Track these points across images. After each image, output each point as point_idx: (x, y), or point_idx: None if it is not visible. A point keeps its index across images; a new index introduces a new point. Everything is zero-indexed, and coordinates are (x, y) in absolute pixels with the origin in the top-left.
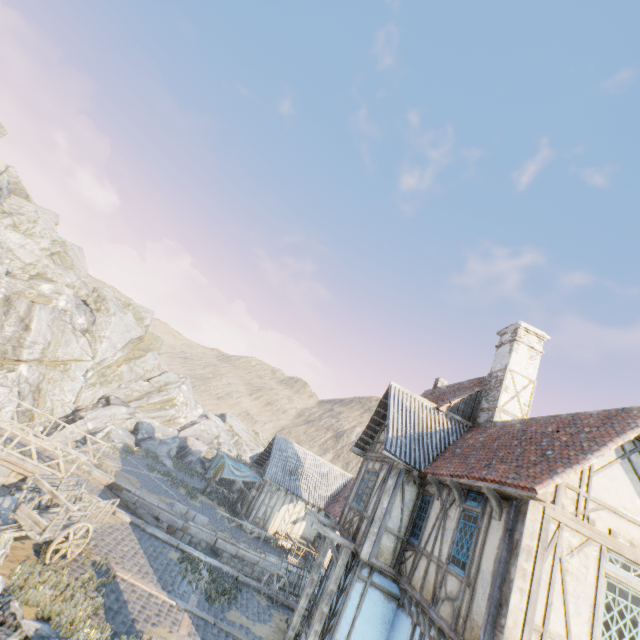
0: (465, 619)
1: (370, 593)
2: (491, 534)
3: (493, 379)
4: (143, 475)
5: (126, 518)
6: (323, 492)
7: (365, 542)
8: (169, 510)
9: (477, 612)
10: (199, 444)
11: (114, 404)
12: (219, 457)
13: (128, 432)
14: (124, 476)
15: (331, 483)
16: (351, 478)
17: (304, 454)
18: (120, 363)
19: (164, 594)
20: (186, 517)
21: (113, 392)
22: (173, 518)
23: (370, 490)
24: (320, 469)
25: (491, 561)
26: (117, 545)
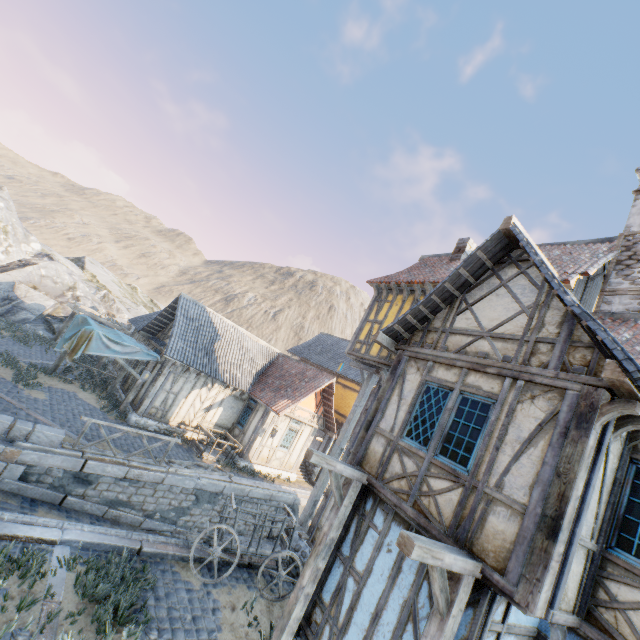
0: None
1: None
2: None
3: None
4: None
5: None
6: (247, 372)
7: (544, 582)
8: None
9: None
10: (39, 296)
11: None
12: (78, 321)
13: None
14: None
15: (256, 361)
16: (279, 354)
17: (222, 324)
18: None
19: None
20: (10, 436)
21: None
22: None
23: (488, 436)
24: (243, 344)
25: None
26: None
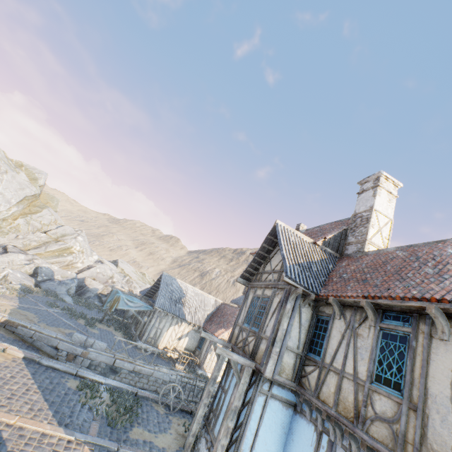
0: (419, 448)
1: (270, 404)
2: (436, 355)
3: (358, 218)
4: (42, 311)
5: (18, 354)
6: (201, 315)
7: (269, 362)
8: (68, 340)
9: (437, 442)
10: (96, 283)
11: (12, 252)
12: (114, 292)
13: (27, 275)
14: (20, 313)
15: (207, 308)
16: (221, 303)
17: (186, 287)
18: (16, 217)
19: (60, 431)
20: (85, 345)
21: (10, 242)
22: (72, 347)
23: (264, 313)
24: (198, 298)
25: (446, 385)
26: (4, 385)
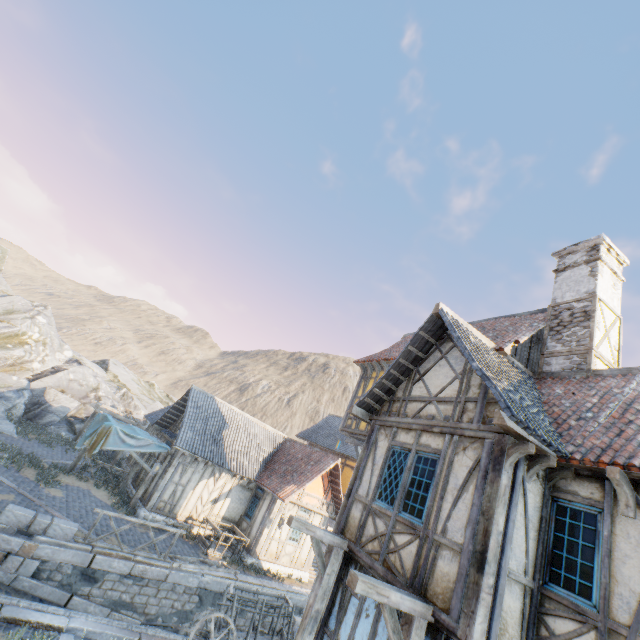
0: None
1: None
2: None
3: (564, 312)
4: None
5: None
6: (254, 459)
7: (477, 613)
8: None
9: None
10: (65, 399)
11: None
12: (99, 419)
13: None
14: None
15: (263, 447)
16: (286, 439)
17: (230, 412)
18: None
19: None
20: (30, 530)
21: None
22: None
23: (435, 488)
24: (250, 430)
25: None
26: None
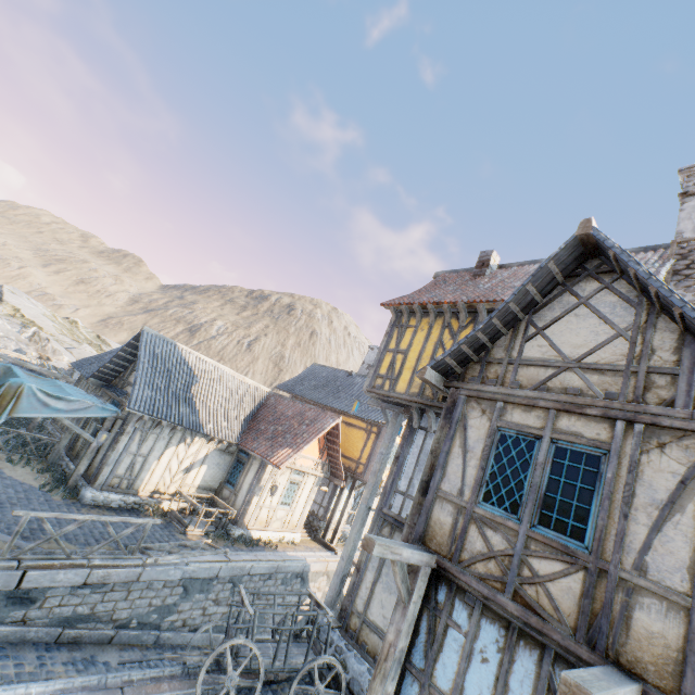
0: None
1: None
2: None
3: None
4: None
5: None
6: (234, 419)
7: None
8: None
9: None
10: None
11: None
12: None
13: None
14: None
15: (244, 404)
16: (269, 393)
17: (199, 362)
18: None
19: None
20: None
21: None
22: None
23: (608, 500)
24: (226, 384)
25: None
26: None
